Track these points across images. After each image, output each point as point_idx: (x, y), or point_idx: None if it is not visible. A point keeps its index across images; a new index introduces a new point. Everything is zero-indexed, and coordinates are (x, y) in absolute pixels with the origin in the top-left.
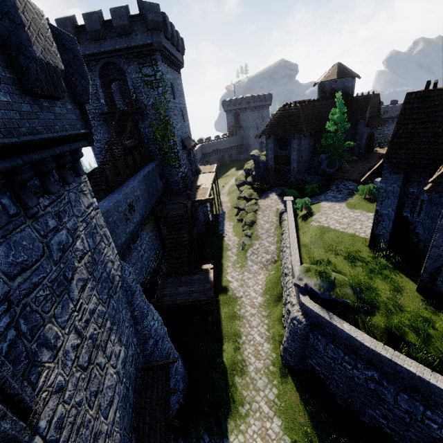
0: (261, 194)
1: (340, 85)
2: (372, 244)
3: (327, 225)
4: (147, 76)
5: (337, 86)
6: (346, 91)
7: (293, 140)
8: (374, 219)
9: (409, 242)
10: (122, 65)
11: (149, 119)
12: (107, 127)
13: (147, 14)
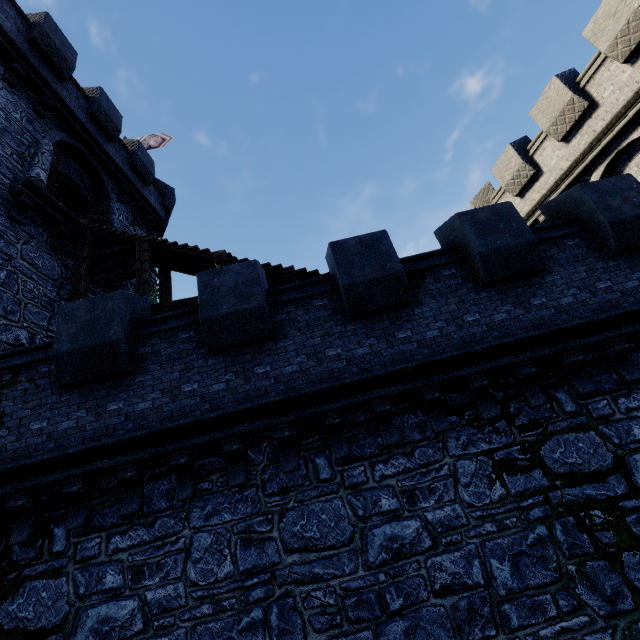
0: None
1: None
2: None
3: None
4: None
5: None
6: None
7: None
8: None
9: None
10: (111, 189)
11: None
12: (6, 219)
13: (173, 197)
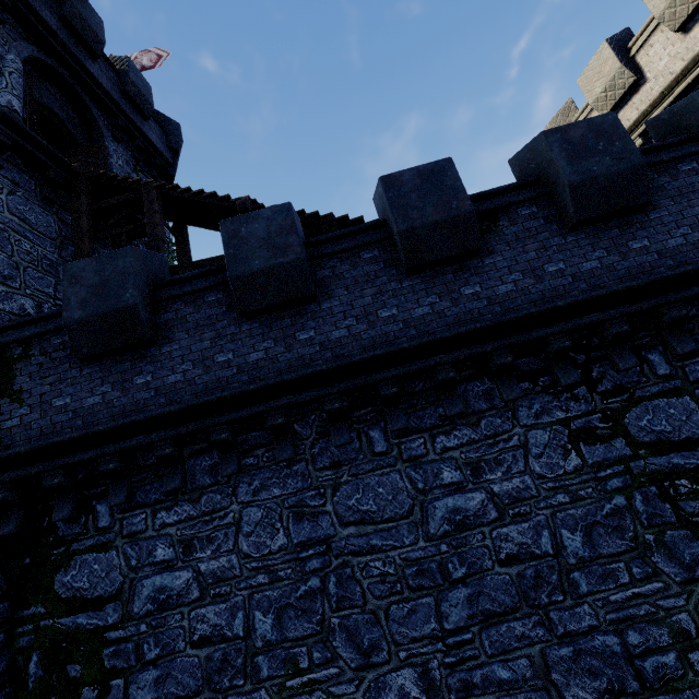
0: None
1: None
2: None
3: None
4: None
5: None
6: None
7: None
8: None
9: None
10: (103, 124)
11: None
12: None
13: (180, 135)
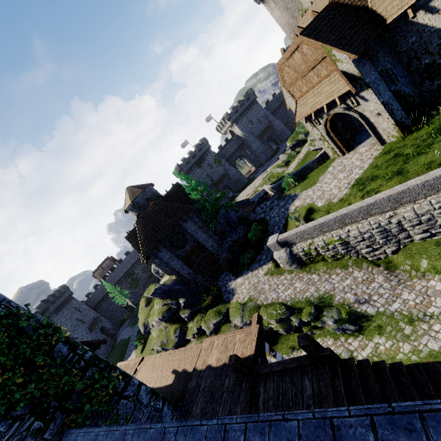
0: (223, 300)
1: (150, 193)
2: (405, 132)
3: (354, 181)
4: None
5: (148, 195)
6: (157, 194)
7: (186, 225)
8: (387, 111)
9: (411, 105)
10: None
11: None
12: None
13: None
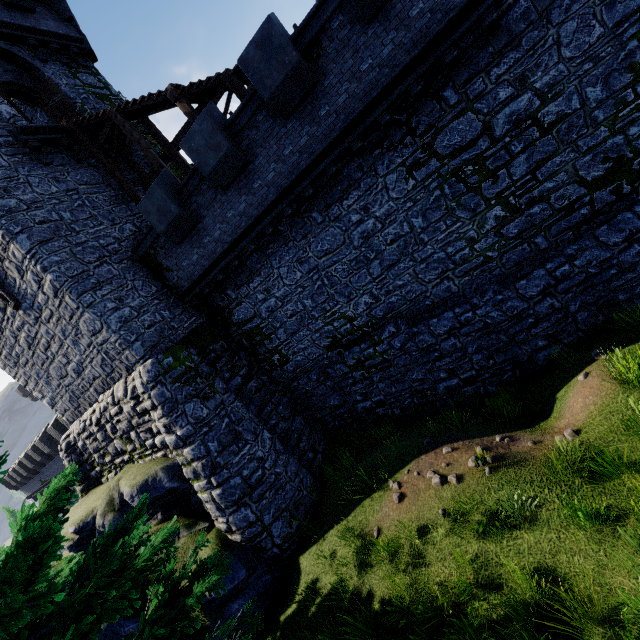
0: None
1: None
2: None
3: None
4: (94, 87)
5: None
6: None
7: None
8: None
9: None
10: (29, 57)
11: (138, 153)
12: (45, 168)
13: None
